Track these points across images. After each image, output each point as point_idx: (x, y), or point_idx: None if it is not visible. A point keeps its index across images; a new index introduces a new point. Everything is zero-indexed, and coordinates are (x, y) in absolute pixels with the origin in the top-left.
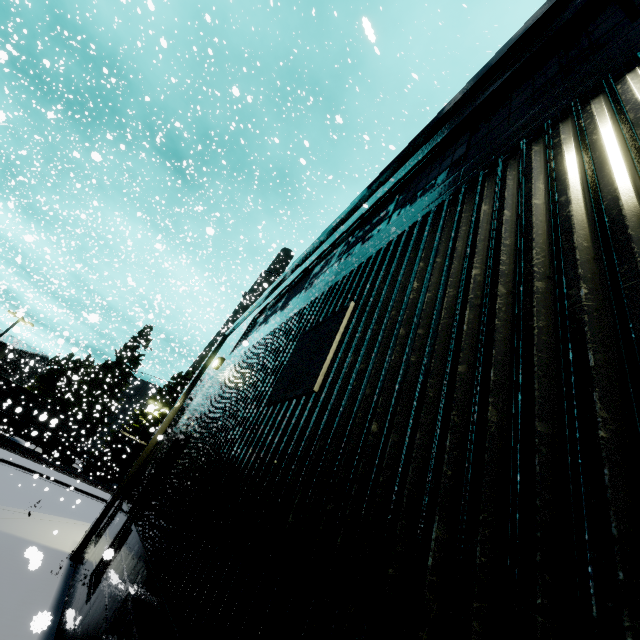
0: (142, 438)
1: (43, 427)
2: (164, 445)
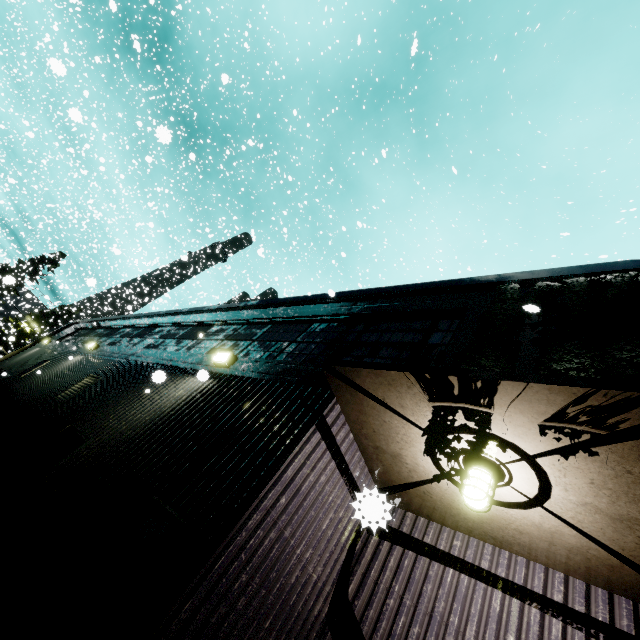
0: (4, 343)
1: None
2: None
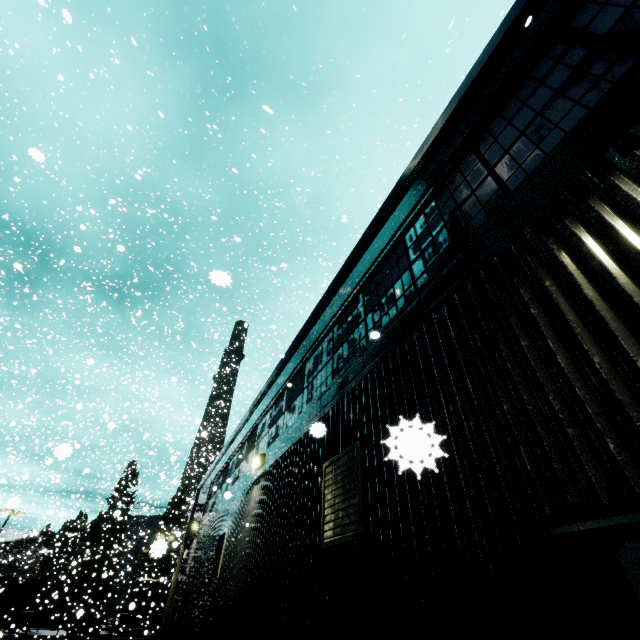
0: (158, 575)
1: (62, 608)
2: (179, 594)
